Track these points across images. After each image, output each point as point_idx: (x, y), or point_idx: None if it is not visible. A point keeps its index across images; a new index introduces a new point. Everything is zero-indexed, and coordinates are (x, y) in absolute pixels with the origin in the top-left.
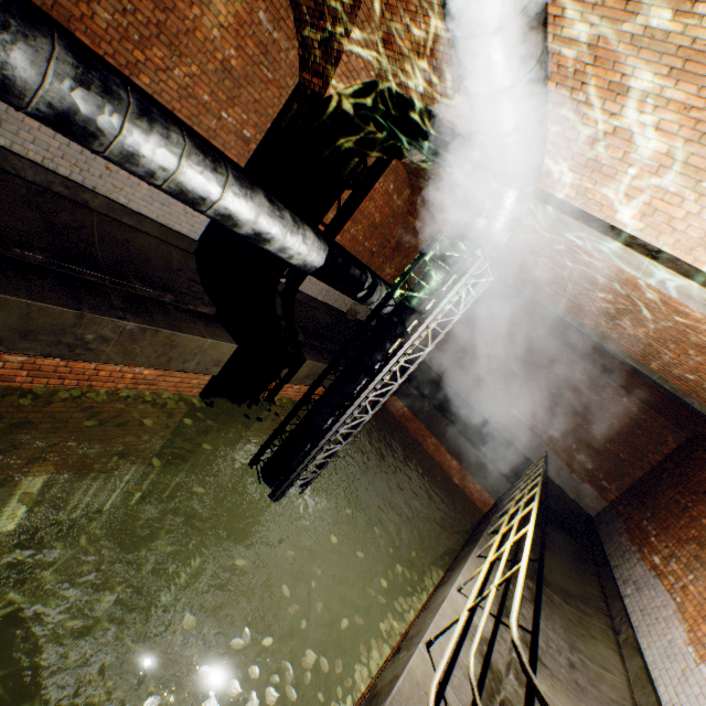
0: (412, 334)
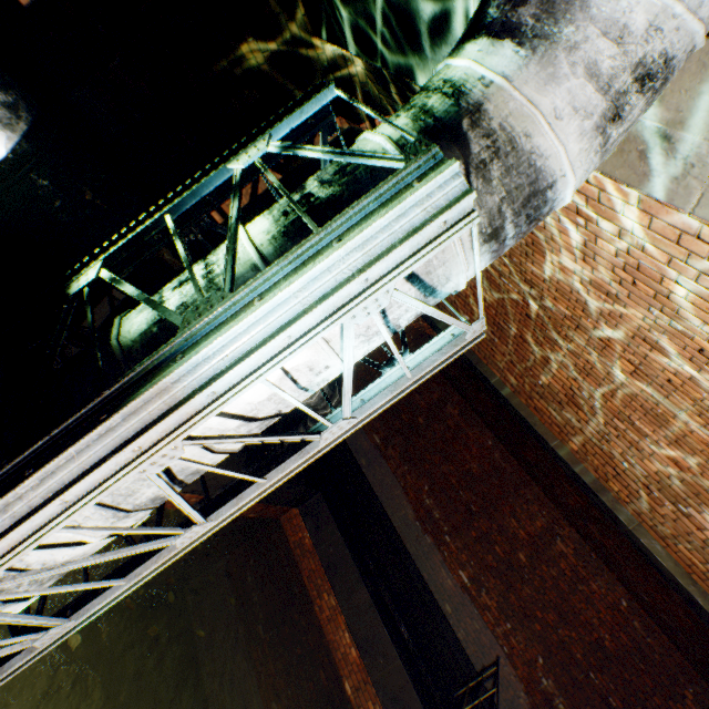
0: (19, 480)
